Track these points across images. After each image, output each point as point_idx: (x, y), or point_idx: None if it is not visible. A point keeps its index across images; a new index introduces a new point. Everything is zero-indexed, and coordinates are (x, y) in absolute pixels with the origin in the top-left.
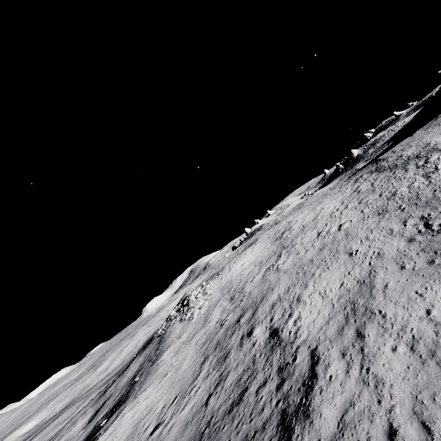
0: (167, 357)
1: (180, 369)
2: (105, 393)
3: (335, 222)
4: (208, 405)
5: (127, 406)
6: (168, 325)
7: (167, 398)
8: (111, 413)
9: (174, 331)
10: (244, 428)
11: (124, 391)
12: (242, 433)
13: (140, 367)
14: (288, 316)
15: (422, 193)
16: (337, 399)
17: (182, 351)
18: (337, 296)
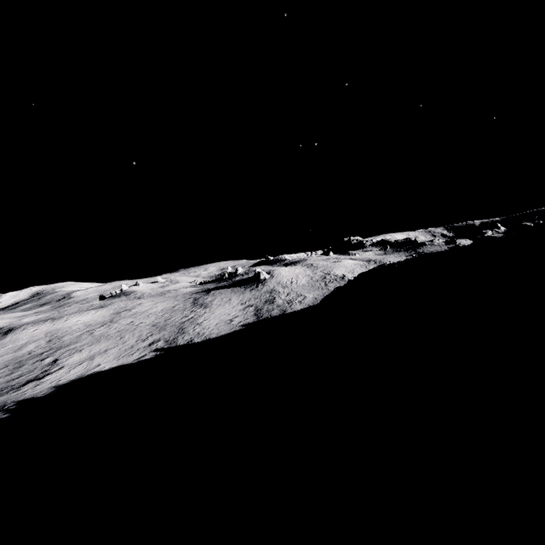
0: None
1: None
2: None
3: (143, 320)
4: None
5: None
6: None
7: None
8: None
9: None
10: (13, 383)
11: None
12: (11, 384)
13: None
14: (69, 356)
15: (169, 324)
16: (54, 376)
17: None
18: (94, 353)
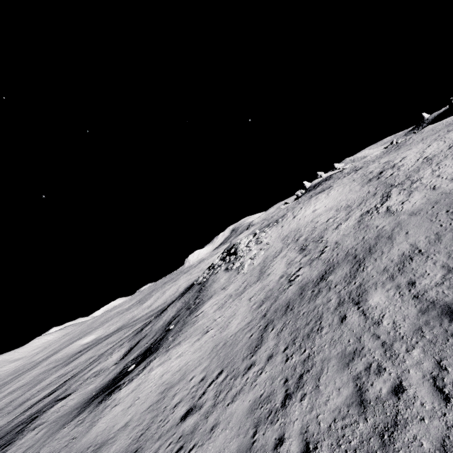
0: (208, 310)
1: (226, 330)
2: (141, 331)
3: None
4: (287, 416)
5: (156, 358)
6: (210, 274)
7: (208, 368)
8: (141, 359)
9: (218, 281)
10: None
11: (158, 335)
12: None
13: (176, 313)
14: None
15: None
16: None
17: (228, 305)
18: None
